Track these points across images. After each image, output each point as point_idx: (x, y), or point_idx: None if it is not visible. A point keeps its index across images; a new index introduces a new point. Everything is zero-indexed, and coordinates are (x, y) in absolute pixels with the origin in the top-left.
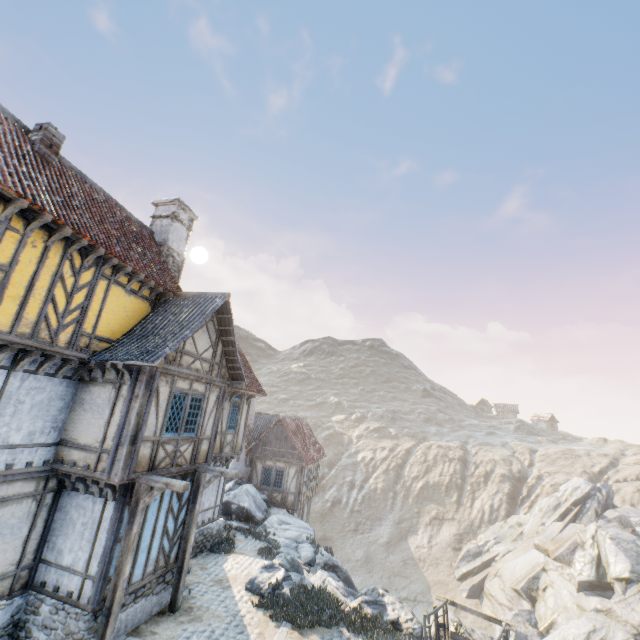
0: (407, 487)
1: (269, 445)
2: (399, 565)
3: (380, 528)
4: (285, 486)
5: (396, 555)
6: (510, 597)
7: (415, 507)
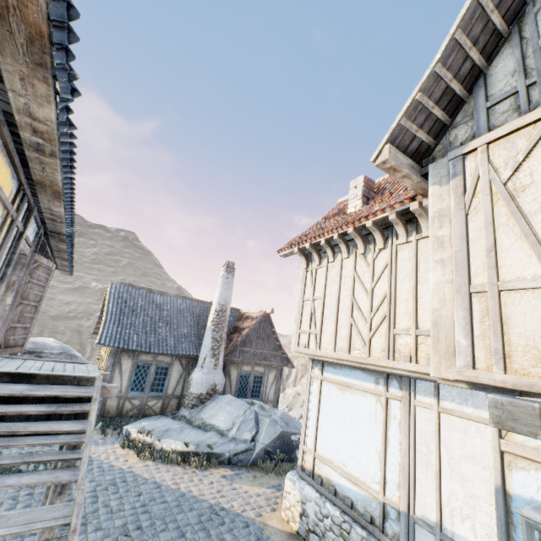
0: None
1: (249, 345)
2: None
3: None
4: (264, 395)
5: None
6: None
7: None
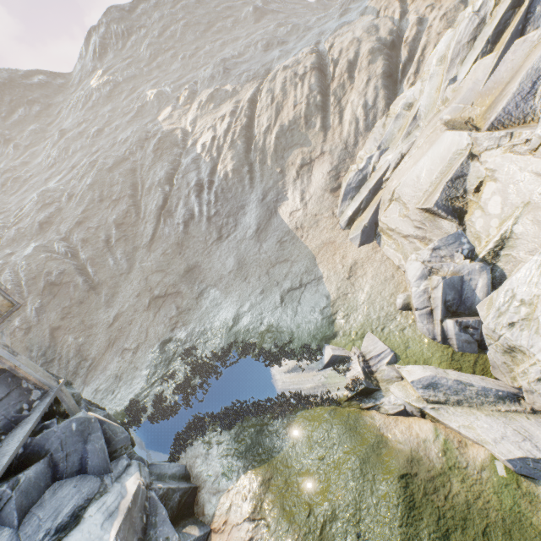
0: (261, 149)
1: None
2: (275, 250)
3: (245, 218)
4: None
5: (270, 240)
6: (419, 223)
7: (277, 168)
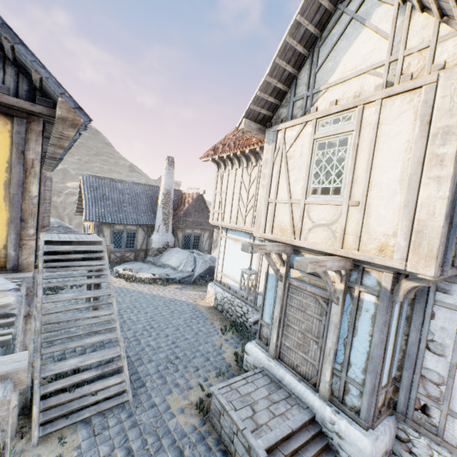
0: None
1: (189, 216)
2: None
3: None
4: (201, 247)
5: None
6: None
7: None
